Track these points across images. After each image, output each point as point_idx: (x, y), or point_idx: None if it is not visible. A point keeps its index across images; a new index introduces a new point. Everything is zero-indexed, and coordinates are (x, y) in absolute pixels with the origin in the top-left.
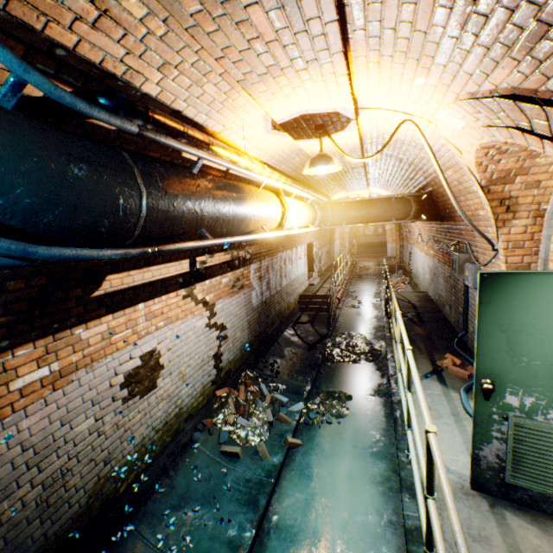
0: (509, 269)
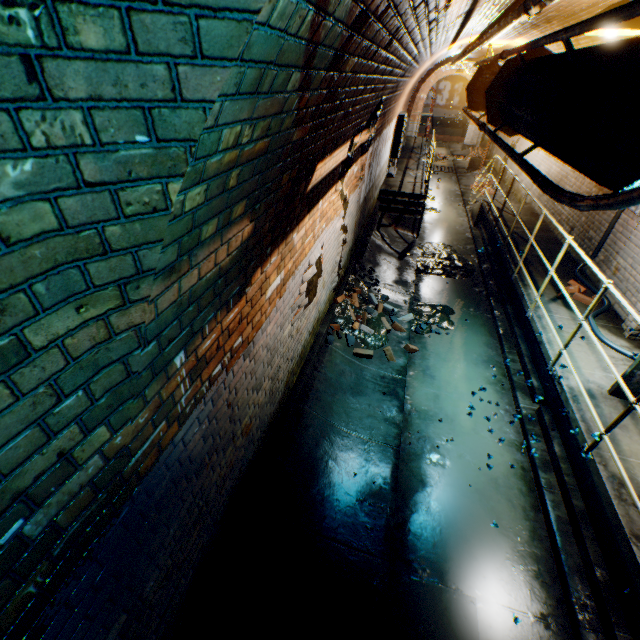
0: None
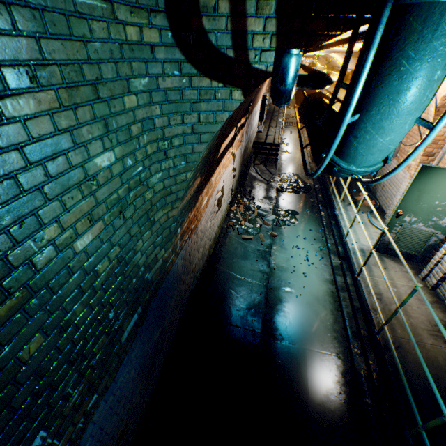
0: (423, 155)
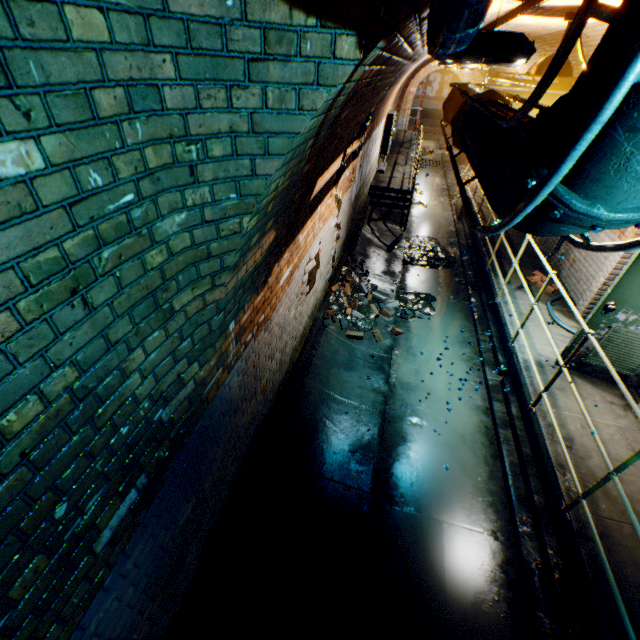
0: None
